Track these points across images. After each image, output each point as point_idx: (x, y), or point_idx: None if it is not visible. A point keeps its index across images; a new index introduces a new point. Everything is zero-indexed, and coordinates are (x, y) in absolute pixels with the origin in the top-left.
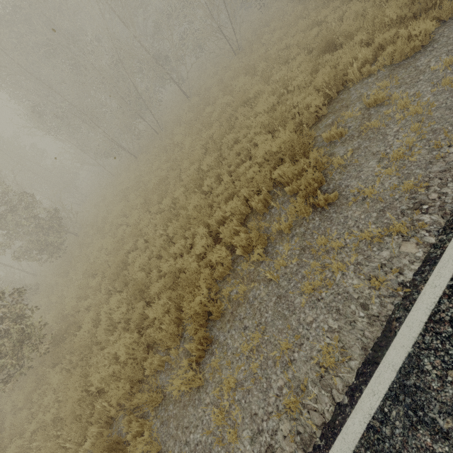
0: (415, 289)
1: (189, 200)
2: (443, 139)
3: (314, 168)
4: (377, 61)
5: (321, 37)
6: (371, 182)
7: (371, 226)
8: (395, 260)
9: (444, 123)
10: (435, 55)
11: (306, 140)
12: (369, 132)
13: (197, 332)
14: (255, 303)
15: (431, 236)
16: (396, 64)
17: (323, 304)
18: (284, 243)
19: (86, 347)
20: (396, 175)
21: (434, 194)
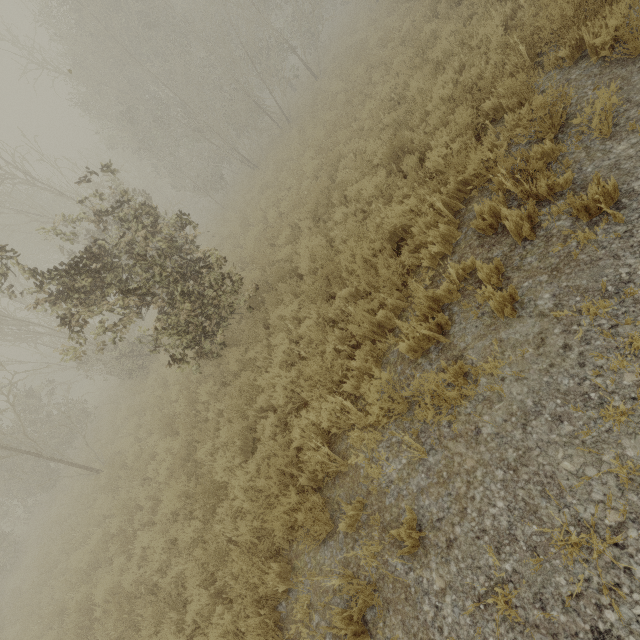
0: None
1: (427, 54)
2: None
3: None
4: None
5: None
6: None
7: None
8: None
9: None
10: None
11: None
12: None
13: (600, 9)
14: None
15: None
16: None
17: None
18: None
19: (325, 258)
20: None
21: None
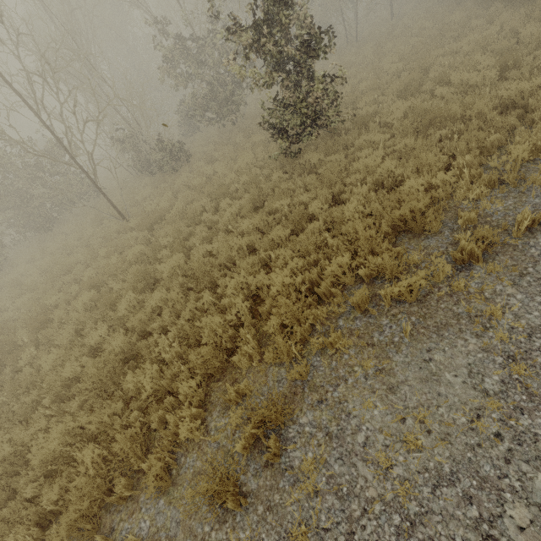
0: None
1: None
2: None
3: None
4: None
5: None
6: None
7: None
8: None
9: None
10: None
11: None
12: None
13: None
14: None
15: None
16: None
17: None
18: None
19: (419, 114)
20: None
21: None
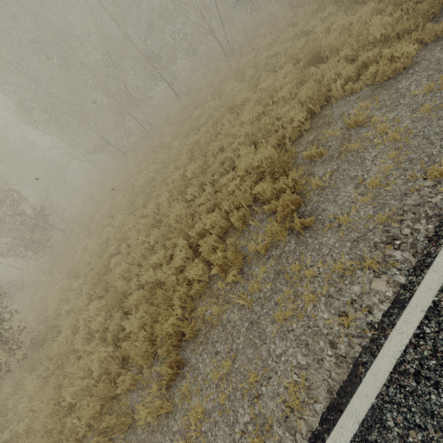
0: (383, 333)
1: (171, 208)
2: (419, 170)
3: (293, 188)
4: (360, 79)
5: (308, 49)
6: (348, 208)
7: (344, 256)
8: (365, 297)
9: (421, 153)
10: (416, 79)
11: (286, 158)
12: (349, 154)
13: (169, 355)
14: (228, 326)
15: (401, 275)
16: (378, 84)
17: (293, 336)
18: (260, 264)
19: (63, 355)
20: (372, 204)
21: (407, 229)
